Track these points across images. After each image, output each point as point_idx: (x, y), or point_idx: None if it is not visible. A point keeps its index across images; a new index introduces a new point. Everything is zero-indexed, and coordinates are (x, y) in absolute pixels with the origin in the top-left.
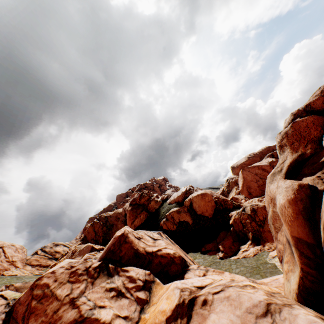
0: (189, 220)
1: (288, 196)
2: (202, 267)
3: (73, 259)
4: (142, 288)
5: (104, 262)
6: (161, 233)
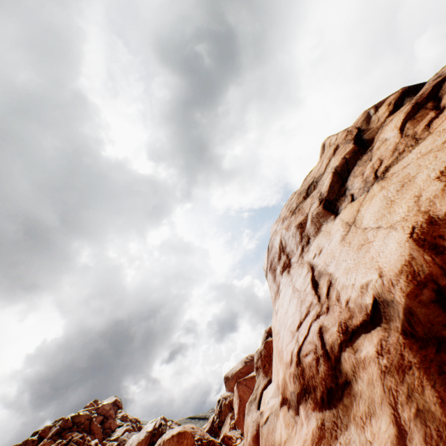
0: None
1: (252, 432)
2: None
3: None
4: None
5: None
6: None
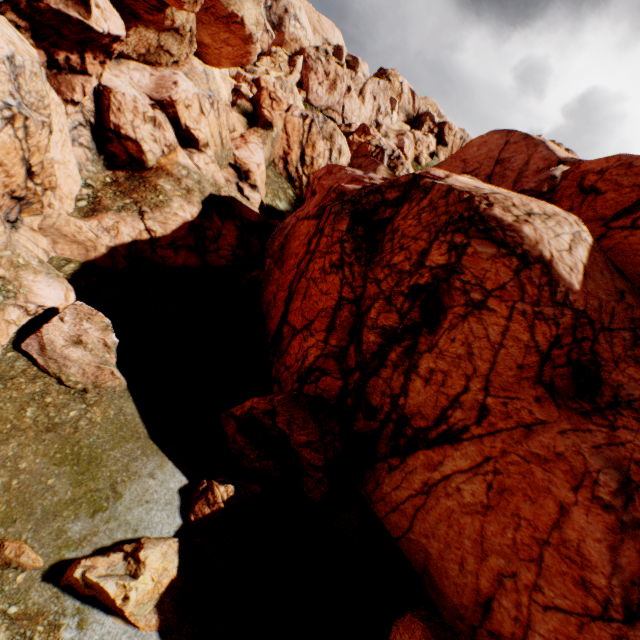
0: None
1: None
2: None
3: None
4: None
5: None
6: None
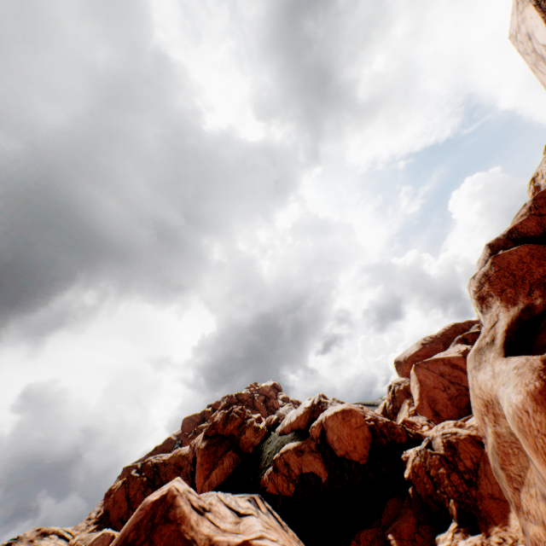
0: (321, 470)
1: (527, 384)
2: None
3: None
4: None
5: None
6: (258, 498)
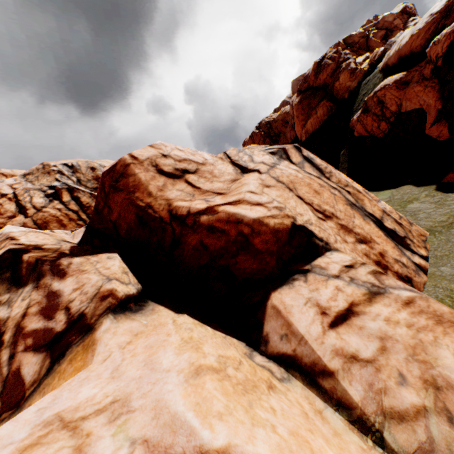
0: (430, 103)
1: None
2: (364, 273)
3: (7, 229)
4: (48, 345)
5: (84, 231)
6: (291, 149)
